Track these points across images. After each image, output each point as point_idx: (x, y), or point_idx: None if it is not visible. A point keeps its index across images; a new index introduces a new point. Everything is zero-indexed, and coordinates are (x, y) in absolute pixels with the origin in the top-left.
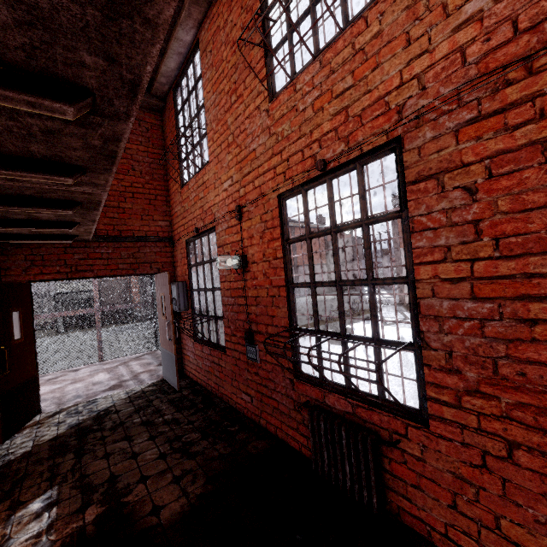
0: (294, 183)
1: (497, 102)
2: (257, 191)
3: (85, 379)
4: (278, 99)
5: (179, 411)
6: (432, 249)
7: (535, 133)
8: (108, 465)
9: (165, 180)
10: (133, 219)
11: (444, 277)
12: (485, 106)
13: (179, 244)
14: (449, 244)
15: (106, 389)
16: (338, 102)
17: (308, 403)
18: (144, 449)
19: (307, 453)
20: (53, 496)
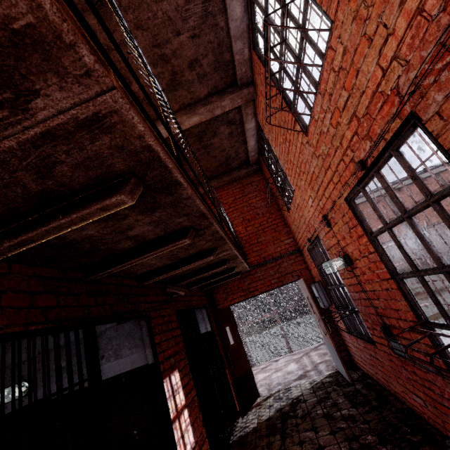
0: (350, 186)
1: None
2: (329, 200)
3: (282, 369)
4: (309, 132)
5: (353, 407)
6: None
7: None
8: None
9: (279, 211)
10: (269, 246)
11: None
12: None
13: (304, 252)
14: None
15: (295, 378)
16: (345, 113)
17: None
18: (327, 444)
19: None
20: None
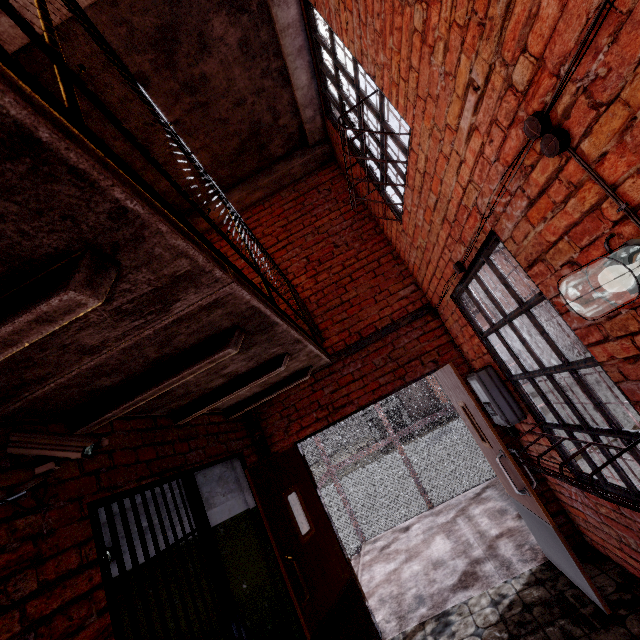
0: None
1: None
2: None
3: (421, 552)
4: None
5: None
6: None
7: None
8: None
9: (378, 233)
10: (366, 308)
11: None
12: None
13: (444, 307)
14: None
15: (454, 583)
16: None
17: None
18: None
19: None
20: None
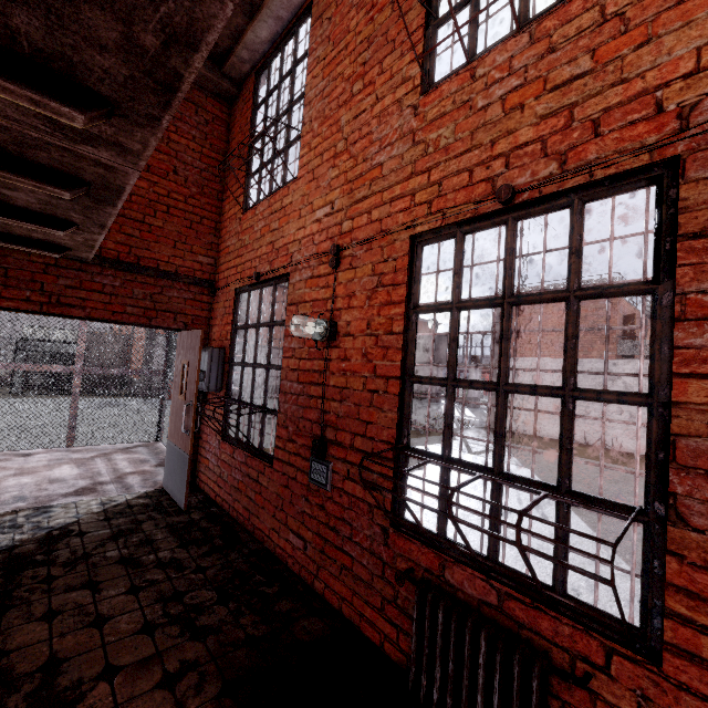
0: (446, 219)
1: None
2: (375, 226)
3: (39, 472)
4: (438, 90)
5: (183, 546)
6: None
7: None
8: (50, 635)
9: (219, 199)
10: (162, 244)
11: None
12: None
13: (225, 293)
14: None
15: (69, 492)
16: (554, 97)
17: (411, 573)
18: (118, 611)
19: (393, 653)
20: None
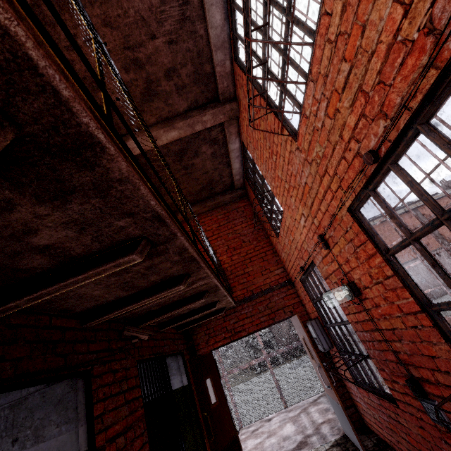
0: (355, 190)
1: None
2: (327, 215)
3: (277, 432)
4: (299, 134)
5: None
6: None
7: None
8: None
9: (266, 238)
10: (257, 277)
11: None
12: None
13: (297, 283)
14: None
15: (294, 447)
16: (347, 92)
17: None
18: None
19: None
20: None
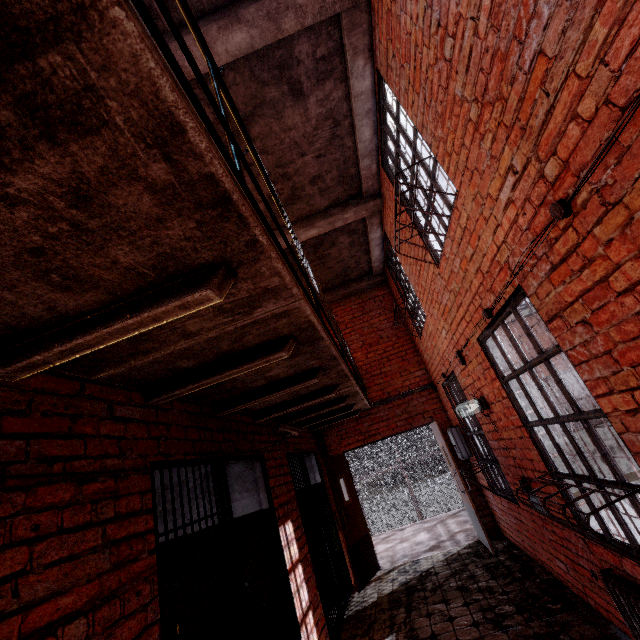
0: (480, 328)
1: (557, 254)
2: (463, 337)
3: (410, 539)
4: (440, 265)
5: (493, 578)
6: (596, 381)
7: (593, 275)
8: (430, 623)
9: (408, 334)
10: (394, 378)
11: (622, 409)
12: (552, 258)
13: (439, 388)
14: (604, 376)
15: (426, 549)
16: (472, 264)
17: (613, 573)
18: (459, 614)
19: None
20: (393, 639)
